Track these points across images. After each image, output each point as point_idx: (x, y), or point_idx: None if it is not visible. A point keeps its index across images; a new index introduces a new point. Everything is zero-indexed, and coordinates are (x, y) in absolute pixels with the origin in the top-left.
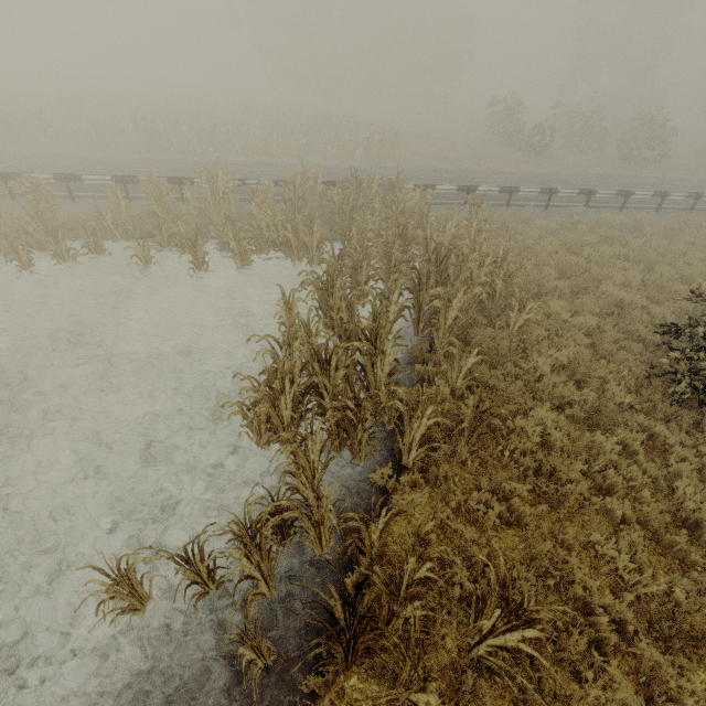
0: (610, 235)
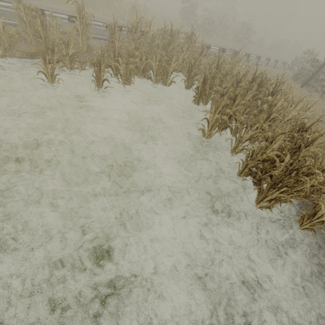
0: (271, 75)
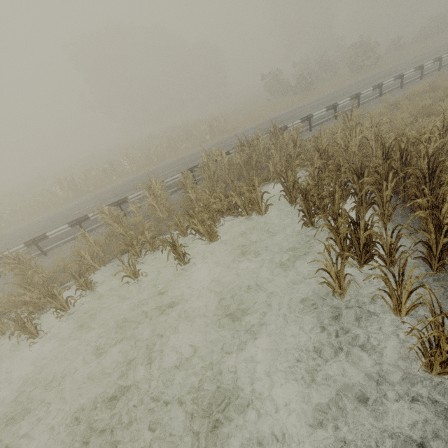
0: (435, 95)
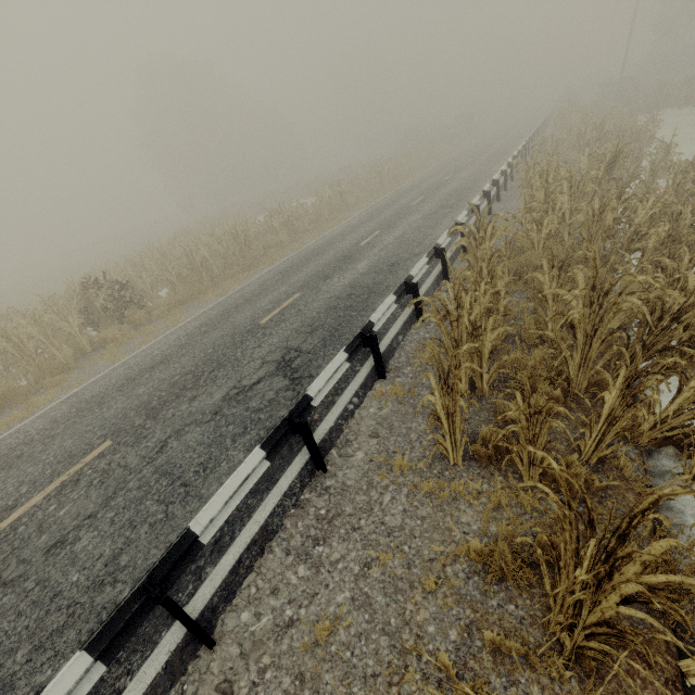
0: None
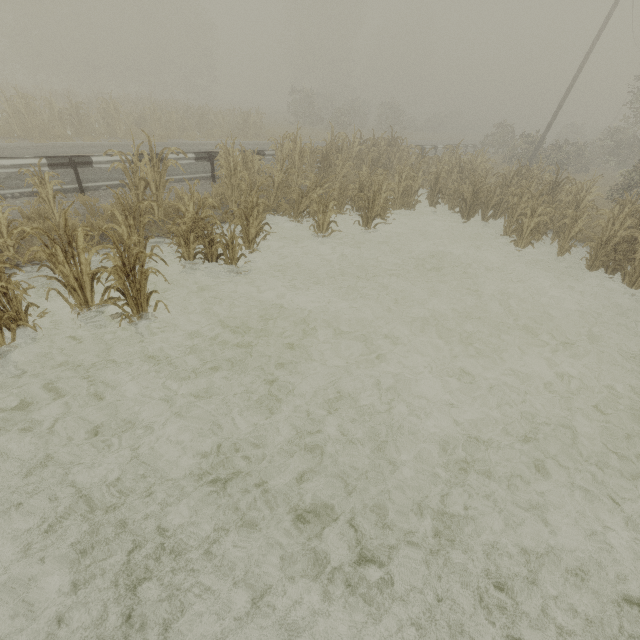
0: None
